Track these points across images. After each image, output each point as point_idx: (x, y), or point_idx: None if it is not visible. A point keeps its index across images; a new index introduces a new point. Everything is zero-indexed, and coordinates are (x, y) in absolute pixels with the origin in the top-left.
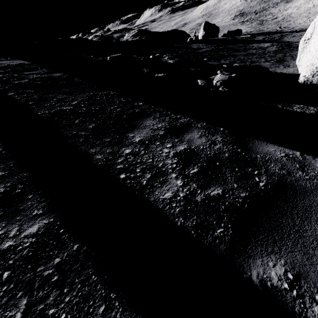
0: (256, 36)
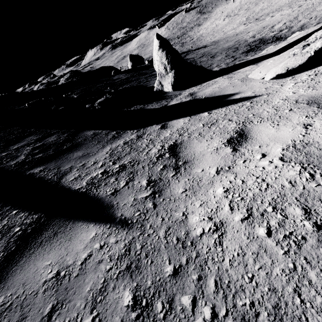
0: None
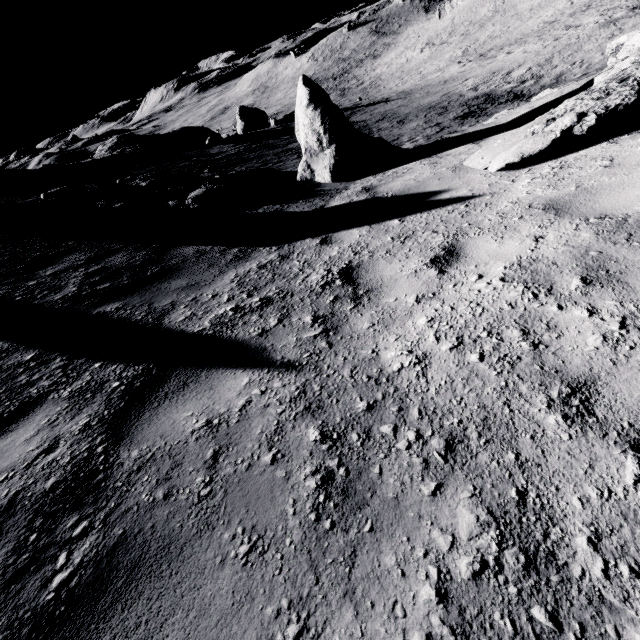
0: None
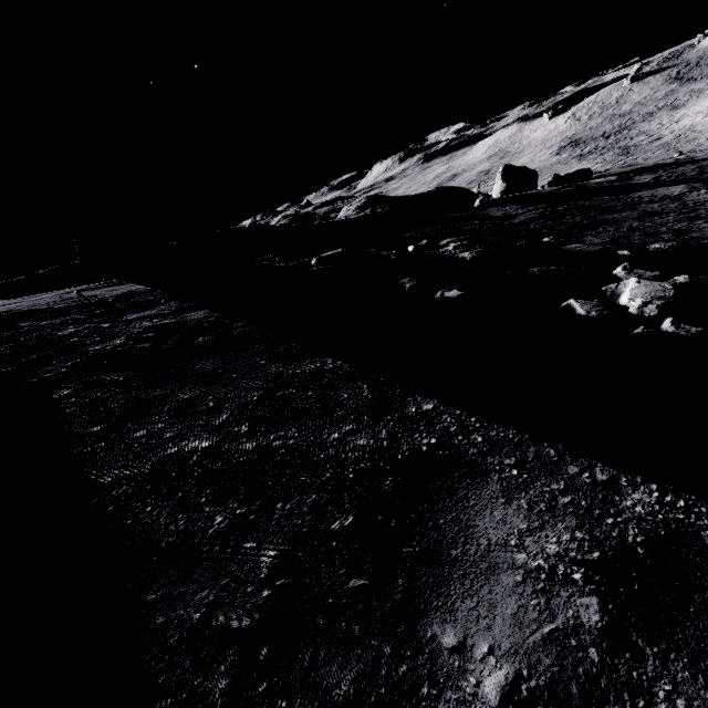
0: (632, 176)
